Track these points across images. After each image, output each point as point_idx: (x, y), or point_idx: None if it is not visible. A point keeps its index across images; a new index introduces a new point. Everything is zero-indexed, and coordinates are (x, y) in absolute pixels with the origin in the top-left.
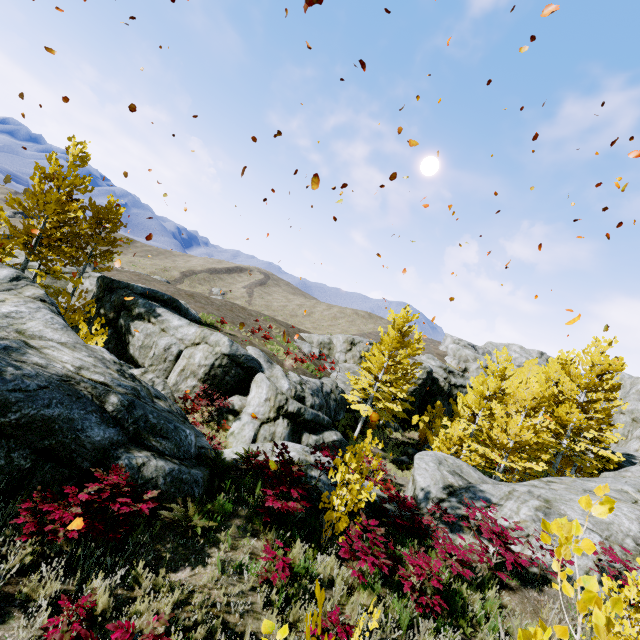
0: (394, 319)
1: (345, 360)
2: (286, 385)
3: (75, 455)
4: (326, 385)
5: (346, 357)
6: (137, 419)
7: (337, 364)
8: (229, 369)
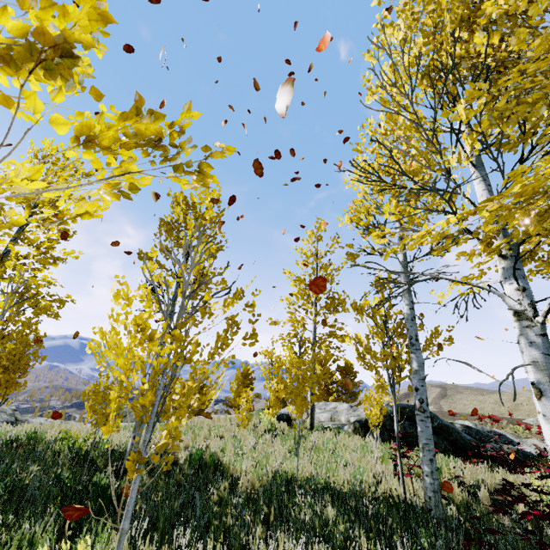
0: None
1: None
2: None
3: (465, 446)
4: None
5: None
6: (476, 433)
7: None
8: None
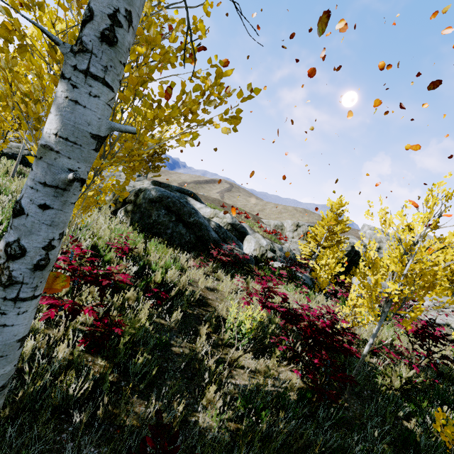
0: (332, 205)
1: (292, 237)
2: (265, 242)
3: (207, 241)
4: (284, 248)
5: (293, 235)
6: (223, 233)
7: (287, 239)
8: (231, 232)
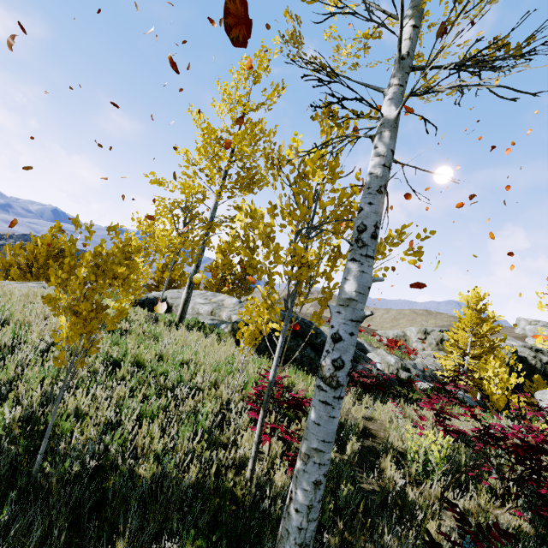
0: (467, 299)
1: (423, 348)
2: (392, 359)
3: None
4: (418, 365)
5: (423, 345)
6: None
7: (417, 352)
8: None
